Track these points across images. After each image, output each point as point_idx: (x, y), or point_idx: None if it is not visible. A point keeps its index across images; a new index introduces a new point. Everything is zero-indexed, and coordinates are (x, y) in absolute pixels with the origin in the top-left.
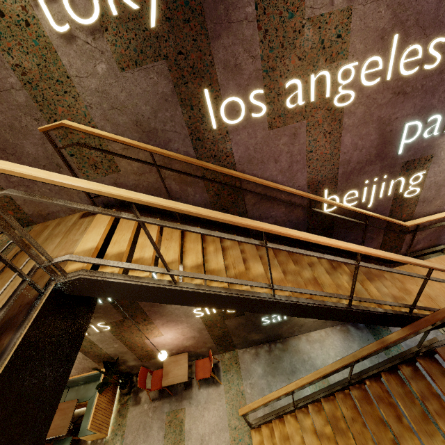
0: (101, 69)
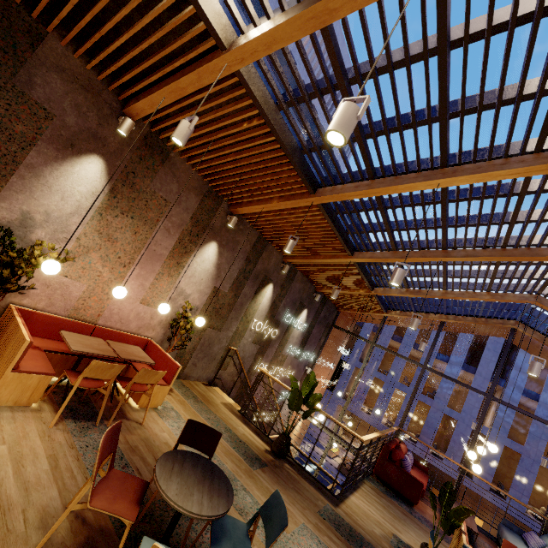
0: (249, 340)
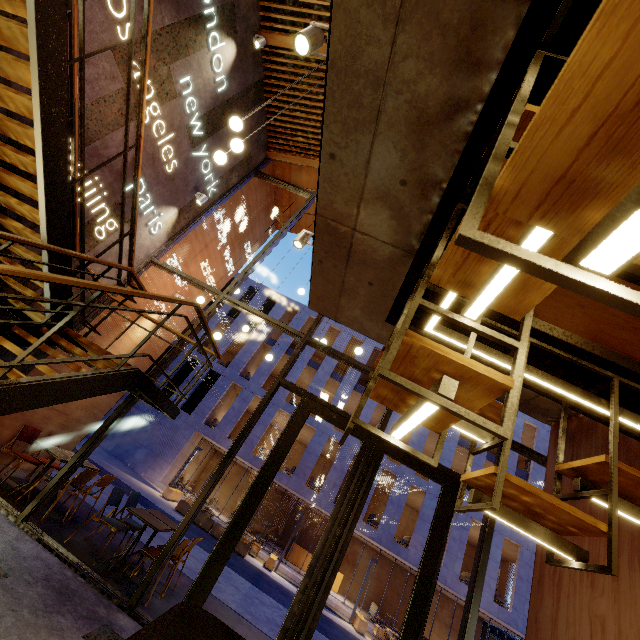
0: None
